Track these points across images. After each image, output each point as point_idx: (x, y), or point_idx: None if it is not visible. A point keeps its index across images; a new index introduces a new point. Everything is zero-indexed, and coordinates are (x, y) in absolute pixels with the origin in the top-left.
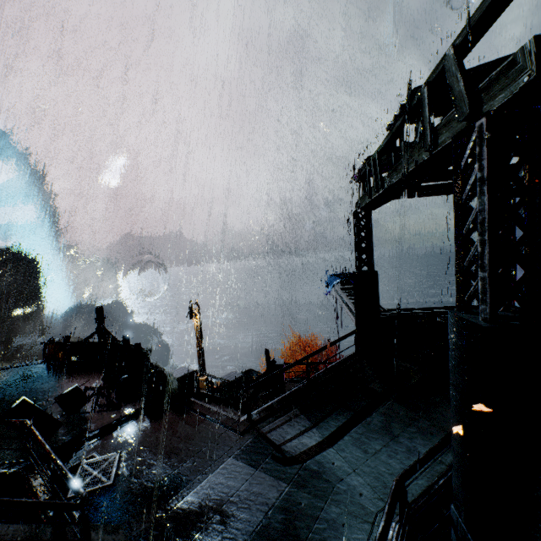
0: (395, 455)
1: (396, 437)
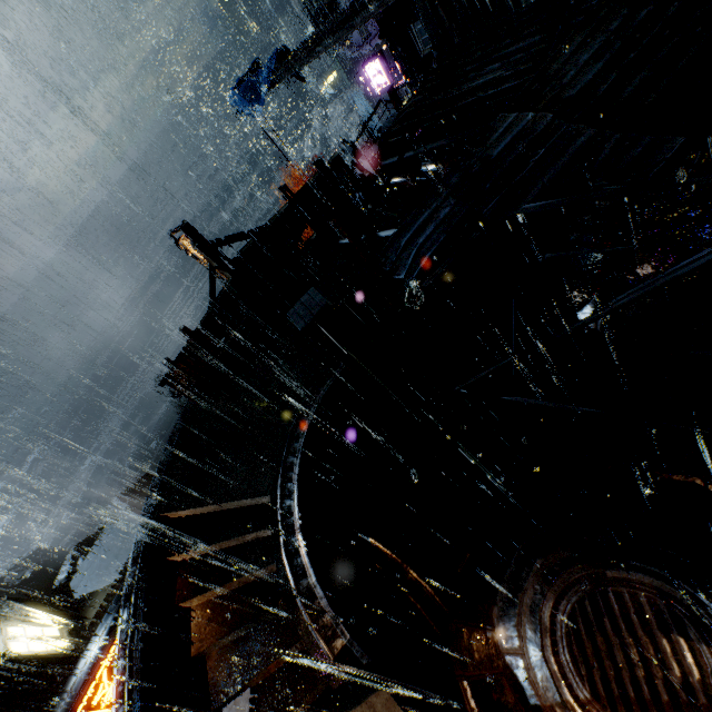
0: None
1: None
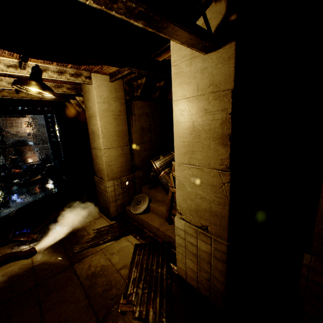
0: None
1: None
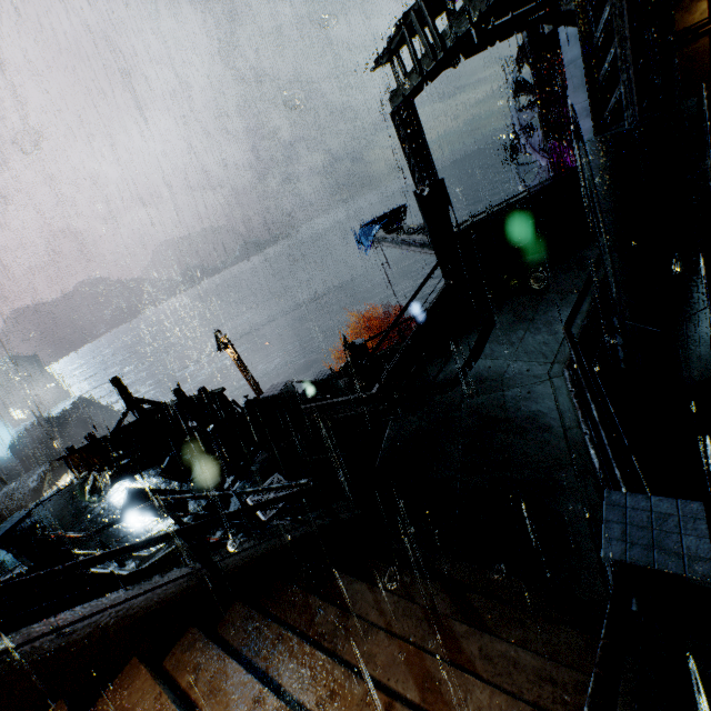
0: (539, 331)
1: (533, 319)
